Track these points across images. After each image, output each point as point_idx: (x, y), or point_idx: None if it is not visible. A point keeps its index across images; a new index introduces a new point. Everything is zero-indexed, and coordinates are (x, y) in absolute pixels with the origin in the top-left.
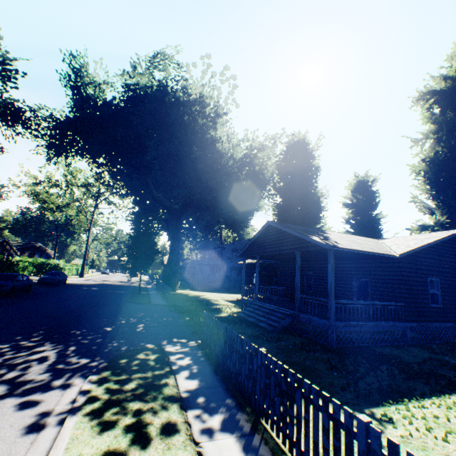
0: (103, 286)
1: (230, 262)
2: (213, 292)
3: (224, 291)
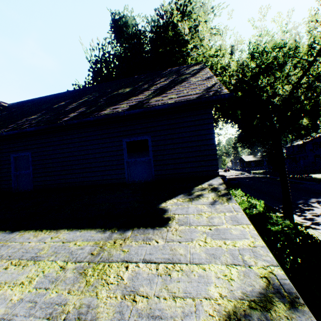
0: (241, 178)
1: (312, 152)
2: (312, 174)
3: (318, 172)
